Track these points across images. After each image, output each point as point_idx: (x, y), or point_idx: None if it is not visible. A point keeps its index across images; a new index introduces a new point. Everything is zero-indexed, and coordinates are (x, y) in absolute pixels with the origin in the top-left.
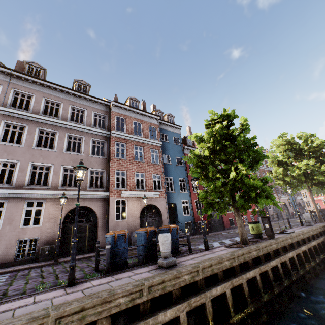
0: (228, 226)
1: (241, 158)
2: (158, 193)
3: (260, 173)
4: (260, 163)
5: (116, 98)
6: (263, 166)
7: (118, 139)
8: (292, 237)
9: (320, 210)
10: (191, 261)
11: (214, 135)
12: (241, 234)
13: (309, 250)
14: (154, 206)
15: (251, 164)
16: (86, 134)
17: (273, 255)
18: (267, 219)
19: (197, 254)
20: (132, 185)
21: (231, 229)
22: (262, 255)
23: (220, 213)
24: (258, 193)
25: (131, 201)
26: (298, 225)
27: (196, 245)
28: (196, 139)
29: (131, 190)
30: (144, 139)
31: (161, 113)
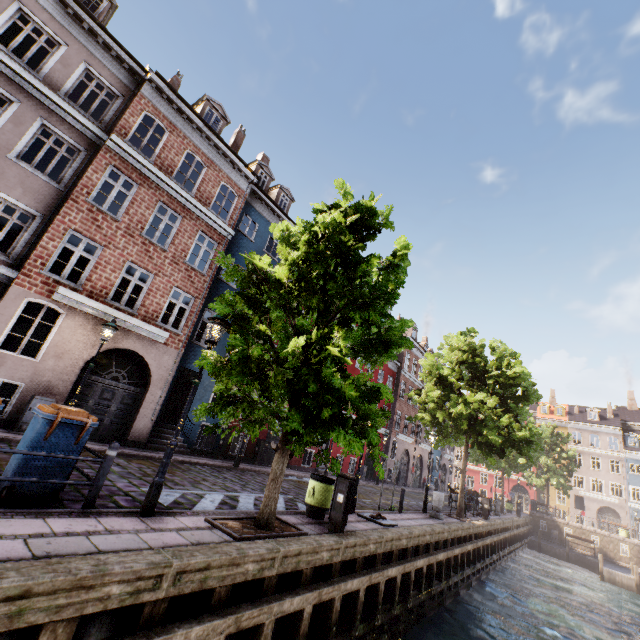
0: (297, 464)
1: (348, 317)
2: (166, 334)
3: (405, 387)
4: (392, 353)
5: (175, 81)
6: (416, 377)
7: (123, 164)
8: (381, 541)
9: (467, 493)
10: (7, 546)
11: (315, 235)
12: (266, 501)
13: (404, 576)
14: (141, 359)
15: (370, 345)
16: (29, 101)
17: (310, 579)
18: (348, 483)
19: (95, 520)
20: (102, 285)
21: (298, 472)
22: (277, 575)
23: (248, 429)
24: (347, 417)
25: (76, 322)
26: (418, 509)
27: (167, 484)
28: (282, 236)
29: (94, 296)
30: (193, 203)
31: (270, 177)
